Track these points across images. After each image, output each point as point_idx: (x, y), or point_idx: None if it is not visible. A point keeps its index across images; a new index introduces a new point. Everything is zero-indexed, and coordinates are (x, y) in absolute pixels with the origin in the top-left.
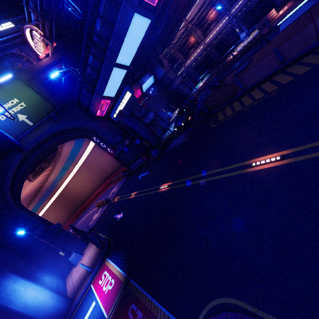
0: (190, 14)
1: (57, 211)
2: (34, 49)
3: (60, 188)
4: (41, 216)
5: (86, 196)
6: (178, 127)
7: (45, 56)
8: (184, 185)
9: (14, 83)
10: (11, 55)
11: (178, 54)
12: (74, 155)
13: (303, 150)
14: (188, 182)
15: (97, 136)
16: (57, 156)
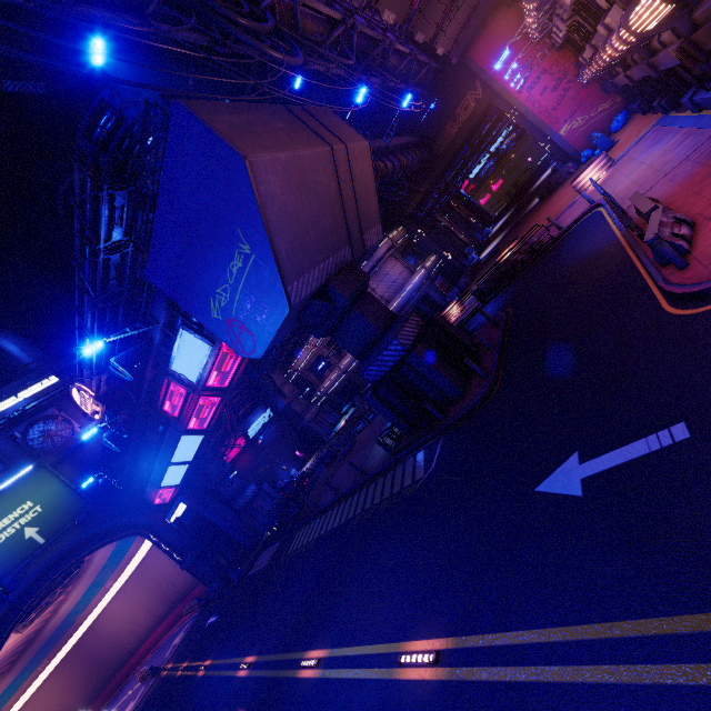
0: (312, 337)
1: (63, 688)
2: (79, 405)
3: (80, 628)
4: (24, 705)
5: (134, 645)
6: (272, 530)
7: (94, 412)
8: (211, 674)
9: (33, 476)
10: (43, 418)
11: (308, 374)
12: (117, 558)
13: (257, 662)
14: (215, 670)
15: (156, 533)
16: (80, 572)
